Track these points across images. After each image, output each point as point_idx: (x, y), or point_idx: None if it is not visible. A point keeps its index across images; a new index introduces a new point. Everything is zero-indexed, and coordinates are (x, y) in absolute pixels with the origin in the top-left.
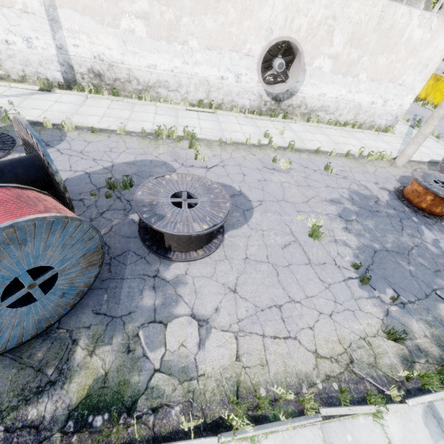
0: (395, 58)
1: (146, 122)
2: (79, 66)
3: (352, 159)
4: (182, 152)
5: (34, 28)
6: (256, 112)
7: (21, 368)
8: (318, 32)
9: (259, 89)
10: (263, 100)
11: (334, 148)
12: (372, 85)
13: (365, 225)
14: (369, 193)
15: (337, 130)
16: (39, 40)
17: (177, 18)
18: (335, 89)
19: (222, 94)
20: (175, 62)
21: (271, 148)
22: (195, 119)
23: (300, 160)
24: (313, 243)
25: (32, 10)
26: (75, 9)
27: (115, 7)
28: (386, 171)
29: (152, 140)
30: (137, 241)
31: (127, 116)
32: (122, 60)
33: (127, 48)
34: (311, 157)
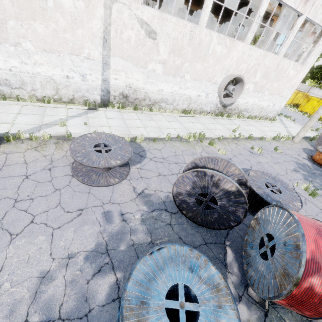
0: (281, 83)
1: (170, 129)
2: (114, 91)
3: (277, 141)
4: (209, 149)
5: (90, 68)
6: (213, 113)
7: (290, 311)
8: (250, 71)
9: (216, 101)
10: (217, 107)
11: (263, 134)
12: (269, 97)
13: (318, 182)
14: (302, 162)
15: (253, 121)
16: (91, 76)
17: (181, 63)
18: (253, 99)
19: (196, 104)
20: (175, 87)
21: (242, 139)
22: (190, 123)
23: (259, 145)
24: (313, 198)
25: (92, 57)
26: (122, 57)
27: (147, 57)
28: (294, 146)
29: (186, 142)
30: (252, 217)
31: (157, 125)
32: (143, 87)
33: (148, 80)
34: (261, 143)
